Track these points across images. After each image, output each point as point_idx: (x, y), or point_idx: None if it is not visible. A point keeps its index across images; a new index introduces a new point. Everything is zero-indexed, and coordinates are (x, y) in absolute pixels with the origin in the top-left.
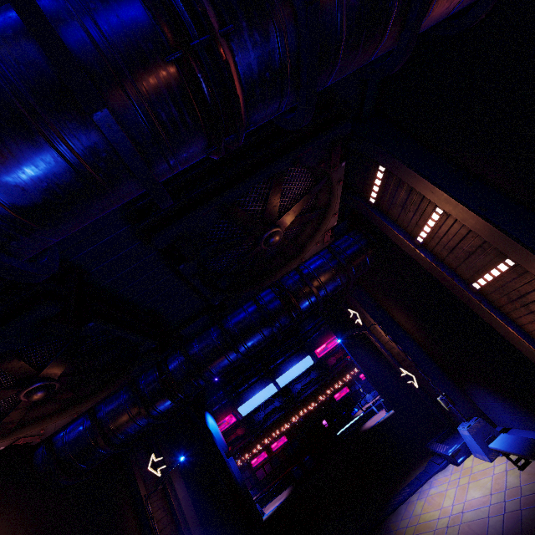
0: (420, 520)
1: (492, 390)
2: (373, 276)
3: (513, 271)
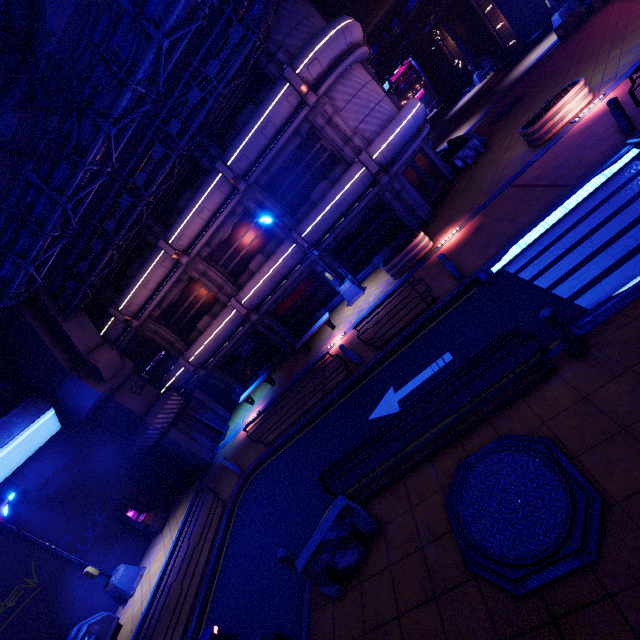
0: (455, 109)
1: (487, 56)
2: (451, 7)
3: (493, 7)
